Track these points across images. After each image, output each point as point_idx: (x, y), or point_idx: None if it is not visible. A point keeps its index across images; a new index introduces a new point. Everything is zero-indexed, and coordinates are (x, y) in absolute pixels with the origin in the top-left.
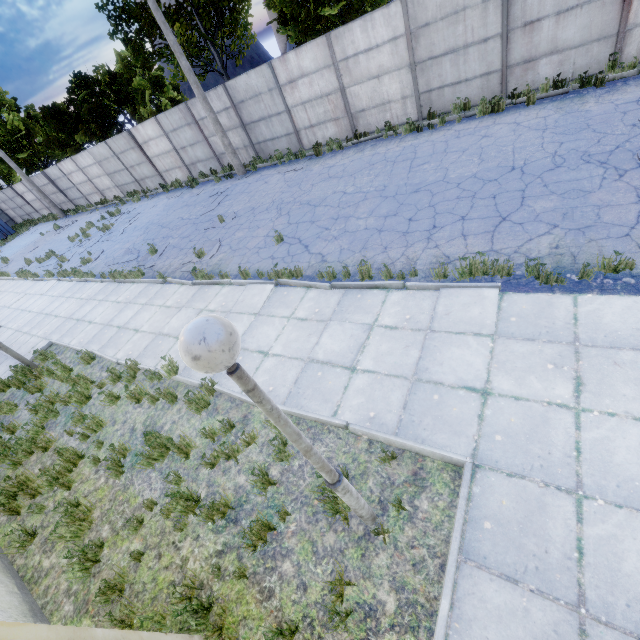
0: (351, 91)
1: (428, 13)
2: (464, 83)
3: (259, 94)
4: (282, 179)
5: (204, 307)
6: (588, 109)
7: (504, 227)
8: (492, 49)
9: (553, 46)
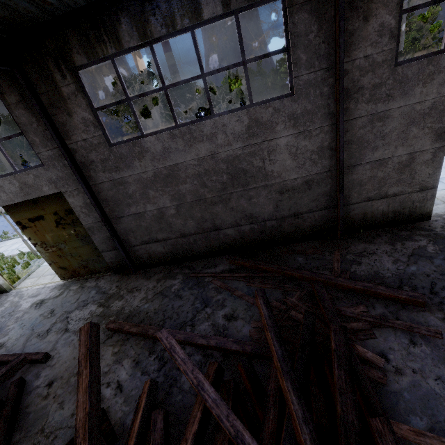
0: None
1: None
2: None
3: None
4: None
5: (4, 245)
6: None
7: None
8: None
9: None
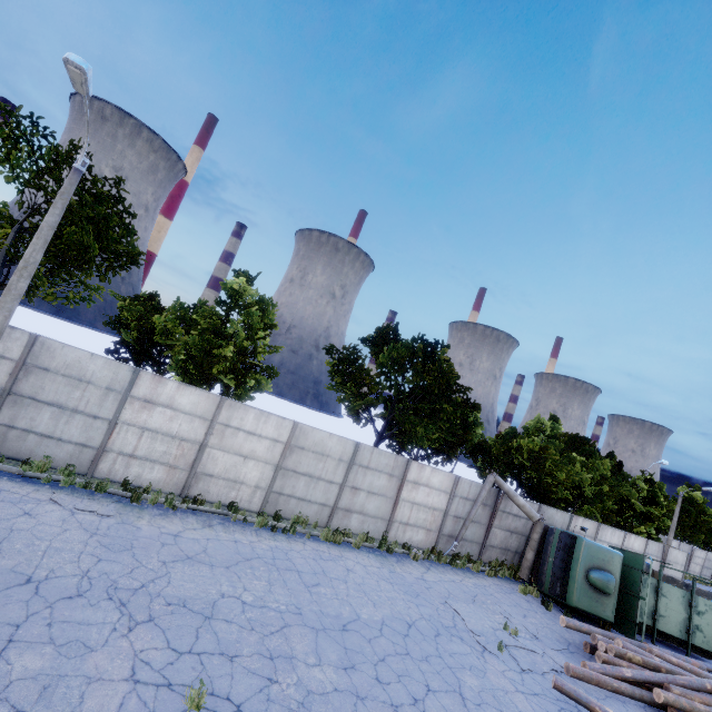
0: (212, 452)
1: (307, 442)
2: (307, 502)
3: (87, 381)
4: (76, 522)
5: None
6: (402, 573)
7: (473, 708)
8: (333, 490)
9: (362, 509)
